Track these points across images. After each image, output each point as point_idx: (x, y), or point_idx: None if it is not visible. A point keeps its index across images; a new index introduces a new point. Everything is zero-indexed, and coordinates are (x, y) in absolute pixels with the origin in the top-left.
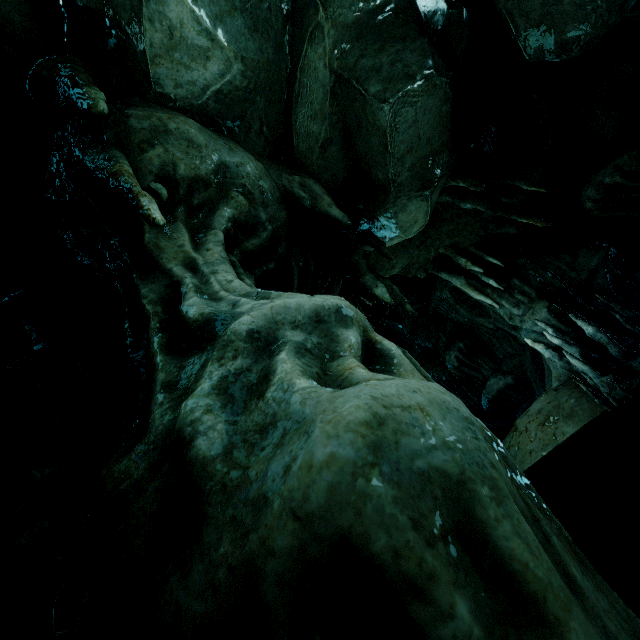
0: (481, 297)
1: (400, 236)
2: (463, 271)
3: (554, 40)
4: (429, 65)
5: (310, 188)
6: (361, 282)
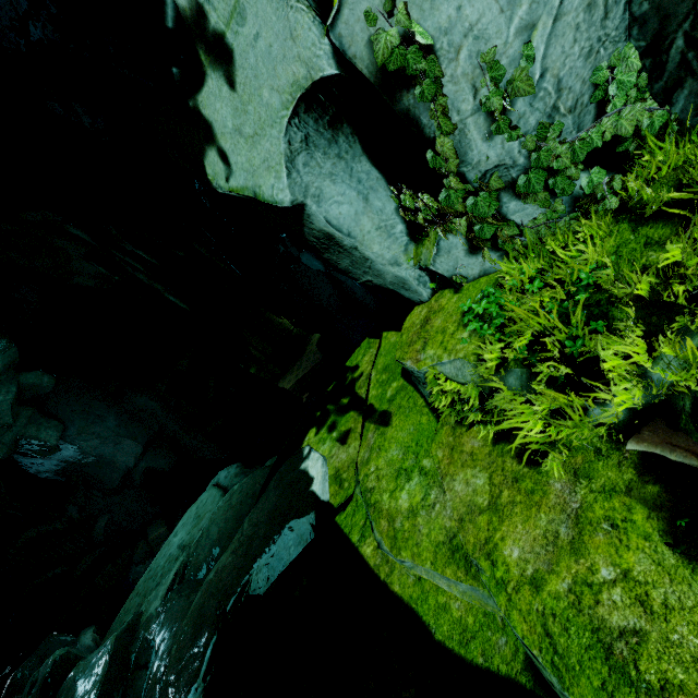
0: None
1: None
2: None
3: None
4: None
5: None
6: None
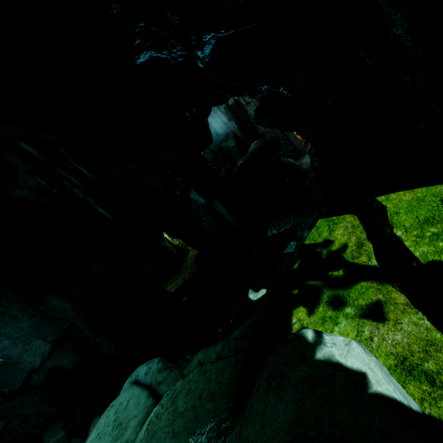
0: None
1: None
2: None
3: None
4: None
5: None
6: None
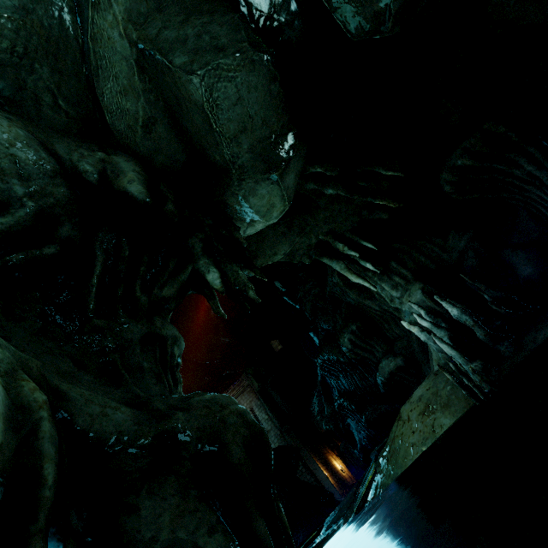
0: (359, 280)
1: (260, 221)
2: (345, 256)
3: (368, 13)
4: (241, 39)
5: (116, 165)
6: (196, 267)
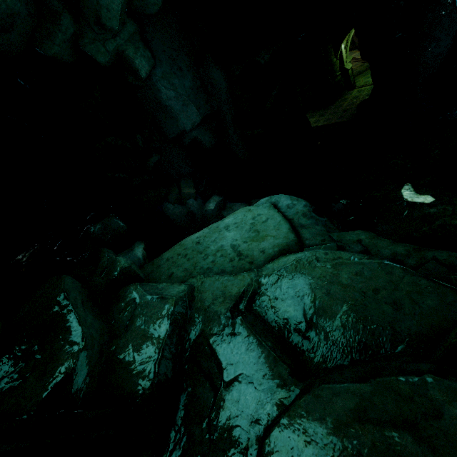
0: None
1: None
2: None
3: None
4: None
5: None
6: None
